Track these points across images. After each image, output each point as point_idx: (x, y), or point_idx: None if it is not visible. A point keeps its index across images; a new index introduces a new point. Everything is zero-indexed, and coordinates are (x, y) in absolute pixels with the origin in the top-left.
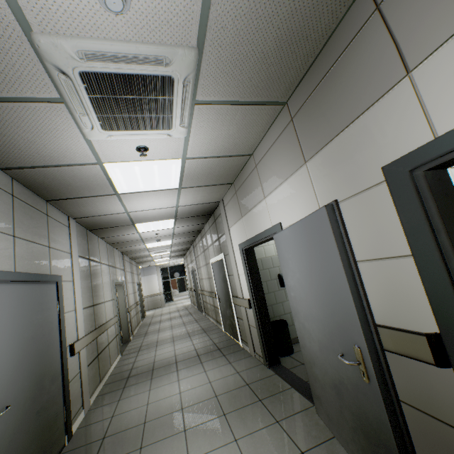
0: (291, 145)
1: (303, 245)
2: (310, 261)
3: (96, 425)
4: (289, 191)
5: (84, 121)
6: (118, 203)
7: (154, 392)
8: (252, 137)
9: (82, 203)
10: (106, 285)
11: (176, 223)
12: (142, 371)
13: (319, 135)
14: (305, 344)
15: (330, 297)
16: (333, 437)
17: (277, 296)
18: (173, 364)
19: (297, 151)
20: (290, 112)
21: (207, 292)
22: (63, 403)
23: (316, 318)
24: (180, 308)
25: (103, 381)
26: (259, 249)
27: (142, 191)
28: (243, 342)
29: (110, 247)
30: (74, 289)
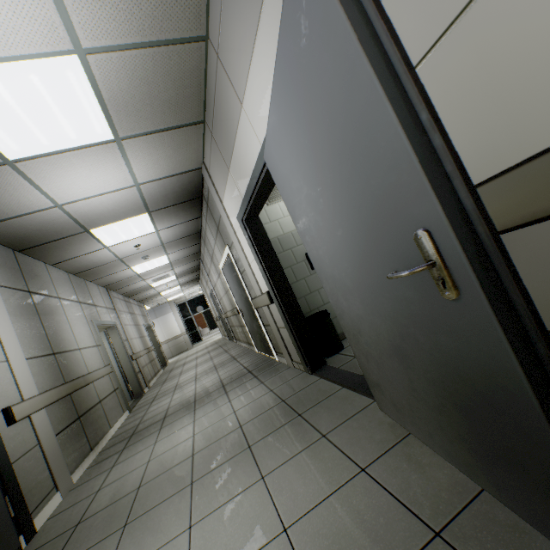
0: None
1: (294, 108)
2: (310, 130)
3: (73, 509)
4: (266, 50)
5: None
6: (26, 185)
7: (160, 444)
8: None
9: None
10: (79, 327)
11: (155, 221)
12: (151, 423)
13: None
14: (342, 309)
15: (355, 169)
16: (408, 434)
17: (310, 283)
18: (190, 405)
19: None
20: None
21: (229, 312)
22: (2, 494)
23: (345, 244)
24: (209, 345)
25: (98, 449)
26: (273, 224)
27: (52, 151)
28: (278, 355)
29: (77, 280)
30: None
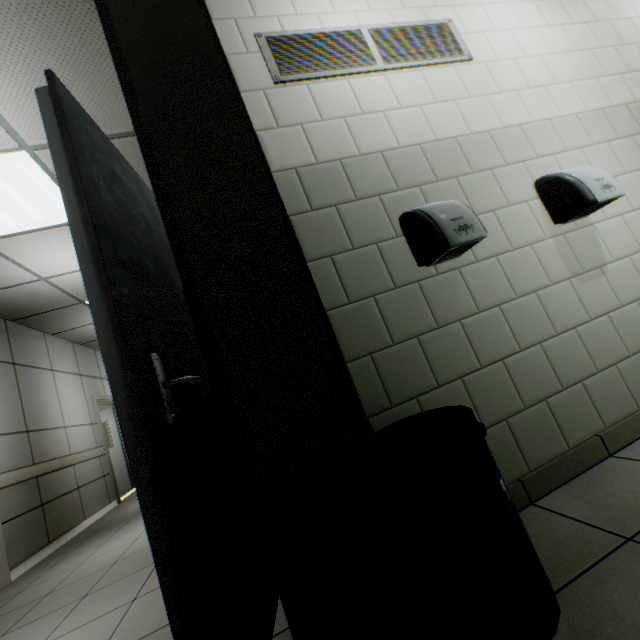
0: None
1: None
2: None
3: None
4: None
5: None
6: (3, 261)
7: (105, 546)
8: (117, 84)
9: None
10: (72, 403)
11: None
12: (122, 519)
13: None
14: None
15: None
16: None
17: None
18: None
19: None
20: None
21: None
22: None
23: None
24: None
25: (59, 543)
26: None
27: (23, 231)
28: None
29: (85, 350)
30: None
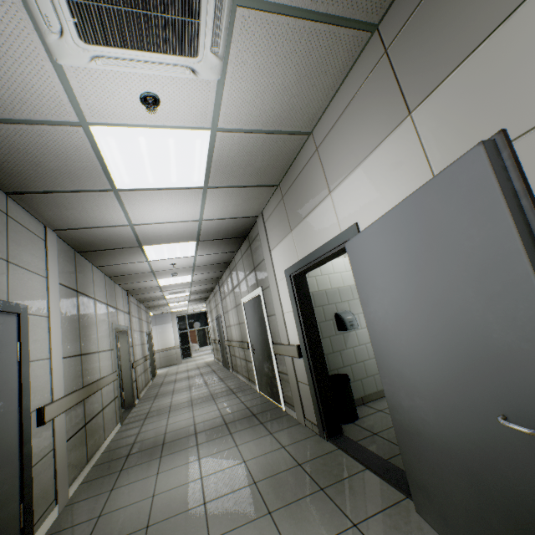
0: (382, 94)
1: (412, 237)
2: (427, 262)
3: (73, 532)
4: (376, 169)
5: (45, 13)
6: (116, 207)
7: (163, 477)
8: (316, 97)
9: (63, 202)
10: (102, 330)
11: (199, 248)
12: (149, 446)
13: (442, 57)
14: (400, 403)
15: (477, 316)
16: None
17: (334, 343)
18: (191, 437)
19: (394, 100)
20: (383, 41)
21: (236, 342)
22: (19, 500)
23: (433, 358)
24: (201, 365)
25: (93, 462)
26: (310, 280)
27: (152, 187)
28: (287, 405)
29: (110, 282)
30: (50, 329)
